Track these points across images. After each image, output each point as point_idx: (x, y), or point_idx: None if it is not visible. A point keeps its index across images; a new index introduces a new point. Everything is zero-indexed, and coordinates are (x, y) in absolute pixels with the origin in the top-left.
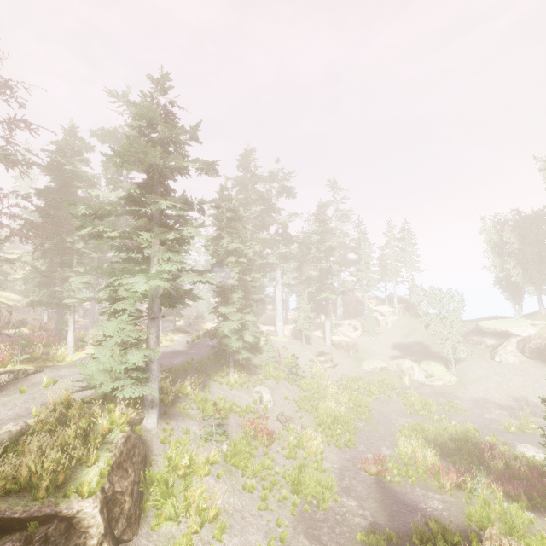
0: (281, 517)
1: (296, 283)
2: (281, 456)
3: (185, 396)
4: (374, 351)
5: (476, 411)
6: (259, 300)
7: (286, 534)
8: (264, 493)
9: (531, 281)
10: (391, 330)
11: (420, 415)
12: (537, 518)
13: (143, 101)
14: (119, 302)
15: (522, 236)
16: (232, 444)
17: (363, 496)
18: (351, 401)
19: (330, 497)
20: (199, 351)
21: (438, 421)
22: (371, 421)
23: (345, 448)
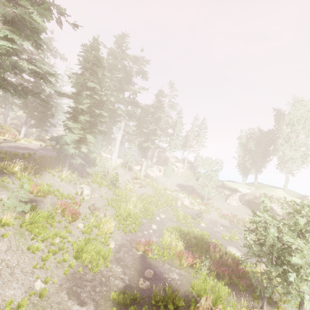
0: (54, 275)
1: (133, 134)
2: (79, 231)
3: (12, 174)
4: (166, 185)
5: (210, 226)
6: (103, 133)
7: (46, 291)
8: (47, 255)
9: (255, 166)
10: (179, 176)
11: (180, 222)
12: (232, 290)
13: None
14: None
15: (259, 142)
16: (32, 213)
17: (129, 265)
18: (144, 207)
19: (104, 264)
20: (46, 152)
21: (189, 227)
22: (152, 220)
23: (129, 233)
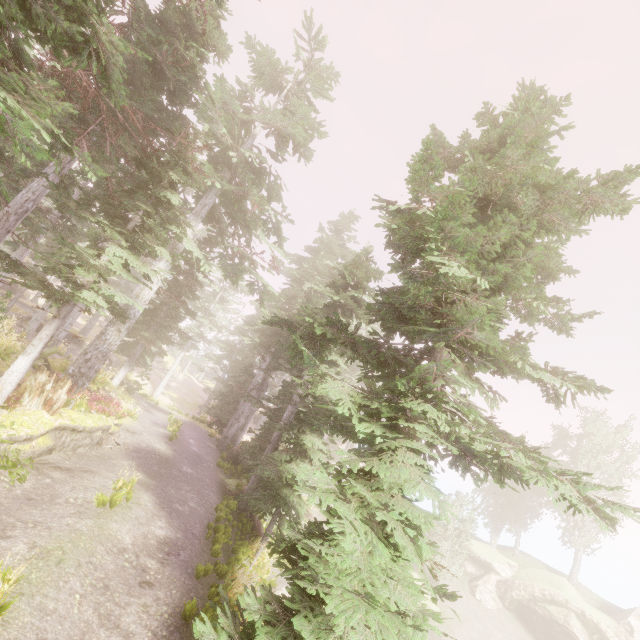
0: None
1: None
2: None
3: None
4: None
5: None
6: None
7: None
8: None
9: (519, 515)
10: None
11: None
12: None
13: (519, 109)
14: (419, 471)
15: None
16: None
17: None
18: None
19: None
20: (197, 473)
21: None
22: None
23: None
